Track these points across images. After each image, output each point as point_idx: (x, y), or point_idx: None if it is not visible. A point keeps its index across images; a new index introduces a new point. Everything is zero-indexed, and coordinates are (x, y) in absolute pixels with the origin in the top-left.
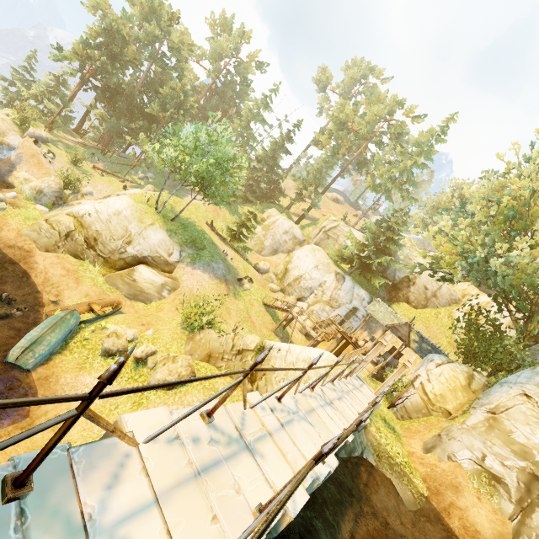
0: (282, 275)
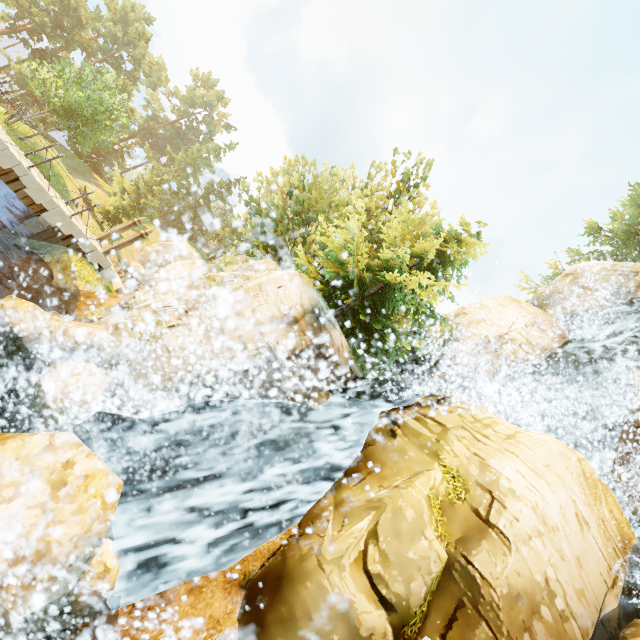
0: (150, 278)
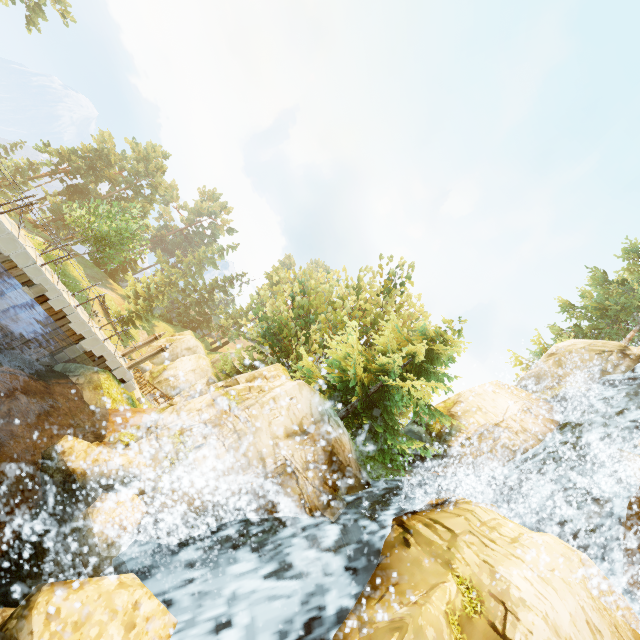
0: (158, 375)
